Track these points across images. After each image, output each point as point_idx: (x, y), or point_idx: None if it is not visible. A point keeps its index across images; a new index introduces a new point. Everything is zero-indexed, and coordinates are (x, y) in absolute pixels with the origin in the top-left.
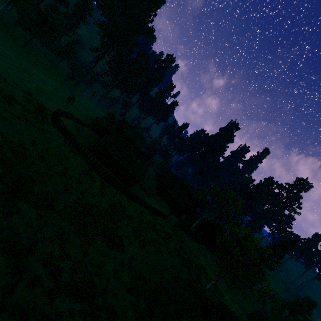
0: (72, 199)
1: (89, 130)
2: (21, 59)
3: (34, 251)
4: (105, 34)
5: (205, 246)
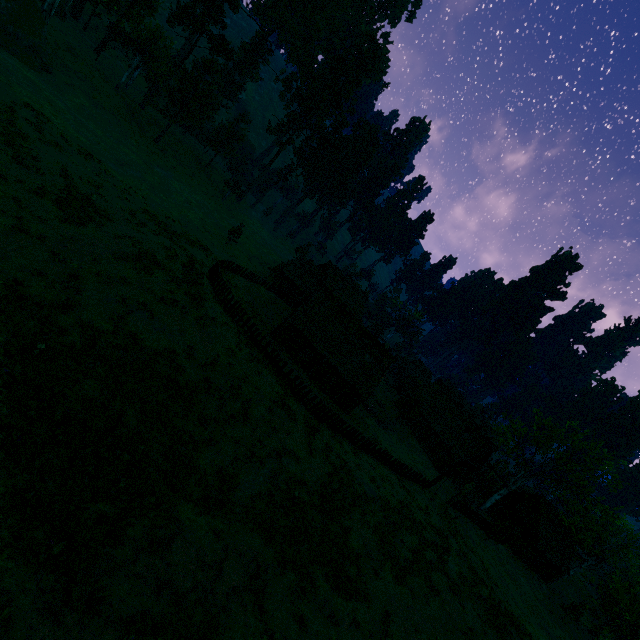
0: (264, 475)
1: (267, 290)
2: (153, 165)
3: None
4: (294, 97)
5: (510, 548)
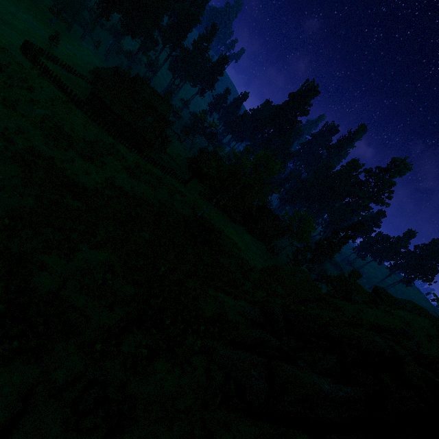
0: (40, 113)
1: (86, 83)
2: None
3: None
4: None
5: (248, 231)
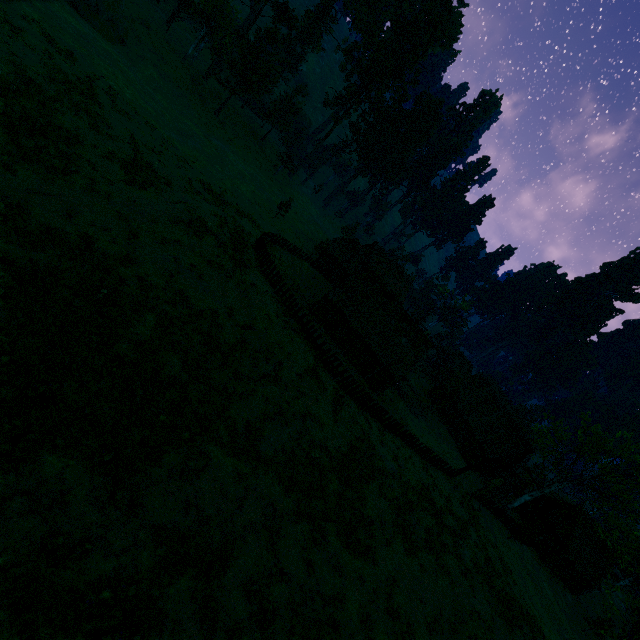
0: (288, 434)
1: (310, 266)
2: (212, 137)
3: (232, 561)
4: (354, 67)
5: (536, 552)
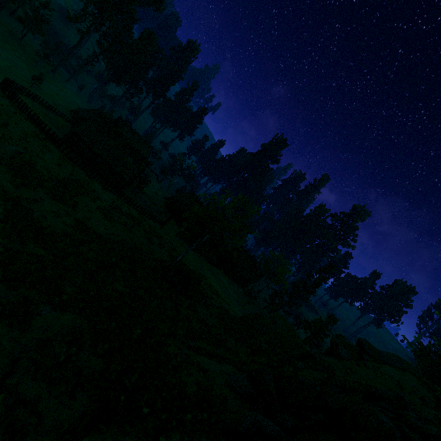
0: (10, 149)
1: (65, 121)
2: None
3: None
4: None
5: (225, 273)
